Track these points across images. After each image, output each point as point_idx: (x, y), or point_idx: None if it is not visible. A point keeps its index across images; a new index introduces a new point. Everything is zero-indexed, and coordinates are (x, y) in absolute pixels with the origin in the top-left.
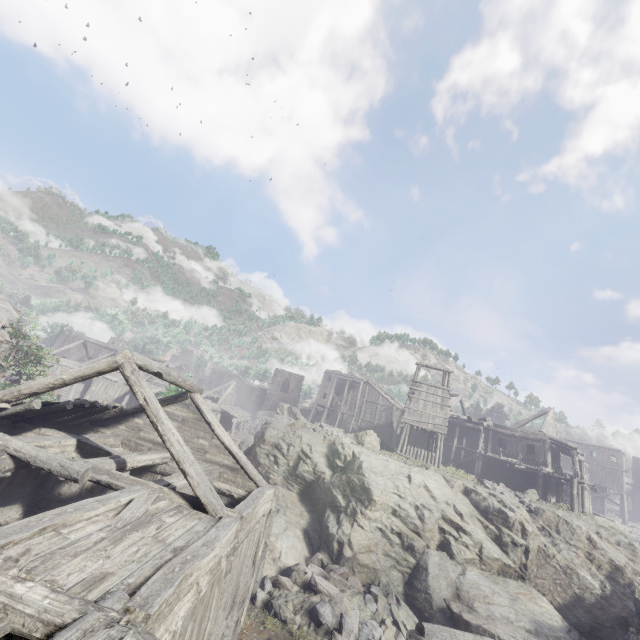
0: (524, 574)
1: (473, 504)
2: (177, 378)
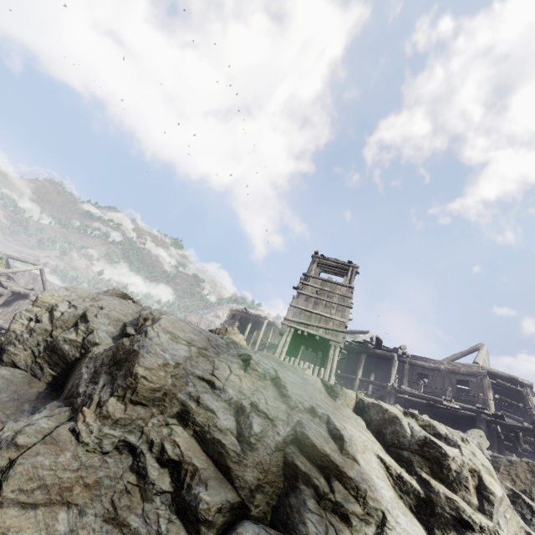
0: None
1: (372, 430)
2: None
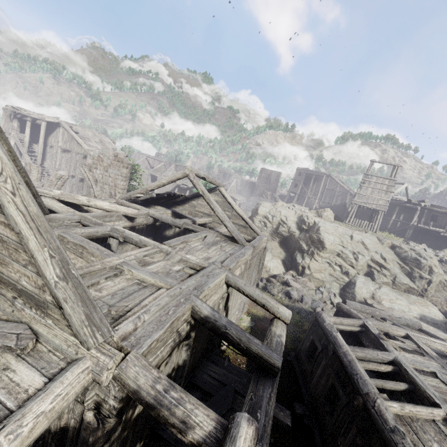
0: (424, 294)
1: (396, 254)
2: (212, 179)
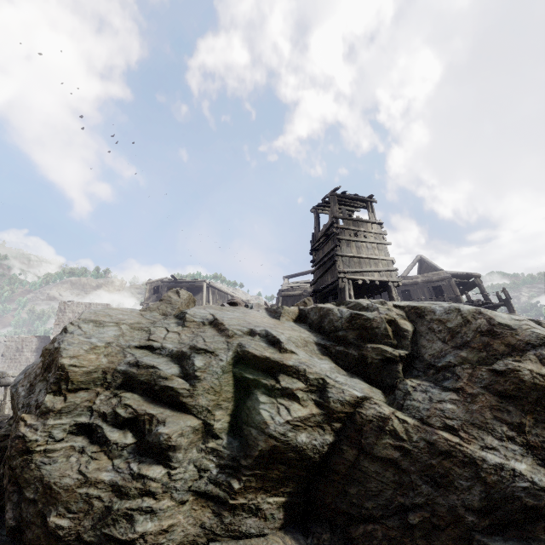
0: None
1: None
2: None
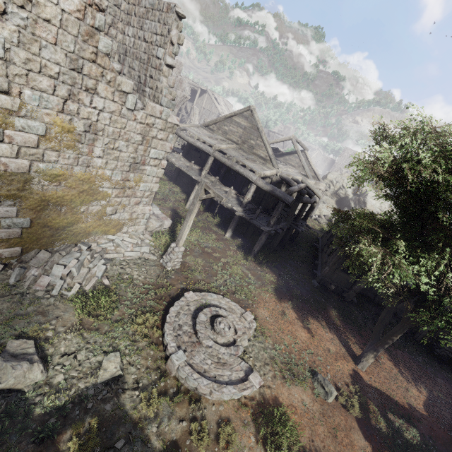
0: None
1: None
2: (302, 144)
